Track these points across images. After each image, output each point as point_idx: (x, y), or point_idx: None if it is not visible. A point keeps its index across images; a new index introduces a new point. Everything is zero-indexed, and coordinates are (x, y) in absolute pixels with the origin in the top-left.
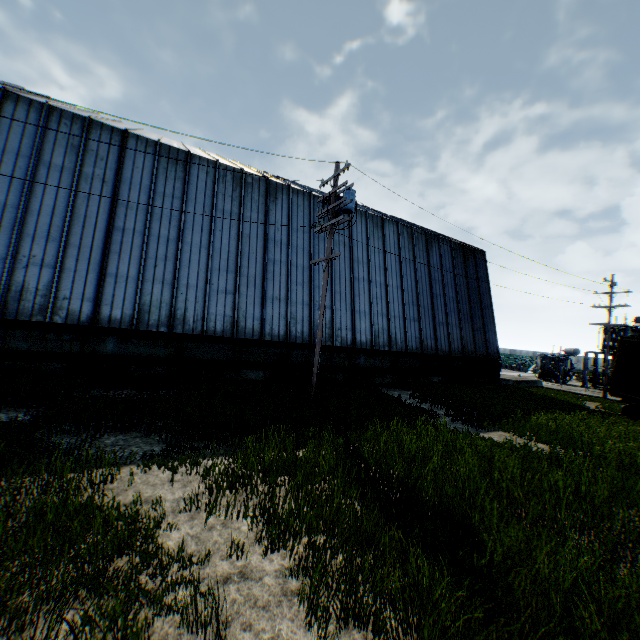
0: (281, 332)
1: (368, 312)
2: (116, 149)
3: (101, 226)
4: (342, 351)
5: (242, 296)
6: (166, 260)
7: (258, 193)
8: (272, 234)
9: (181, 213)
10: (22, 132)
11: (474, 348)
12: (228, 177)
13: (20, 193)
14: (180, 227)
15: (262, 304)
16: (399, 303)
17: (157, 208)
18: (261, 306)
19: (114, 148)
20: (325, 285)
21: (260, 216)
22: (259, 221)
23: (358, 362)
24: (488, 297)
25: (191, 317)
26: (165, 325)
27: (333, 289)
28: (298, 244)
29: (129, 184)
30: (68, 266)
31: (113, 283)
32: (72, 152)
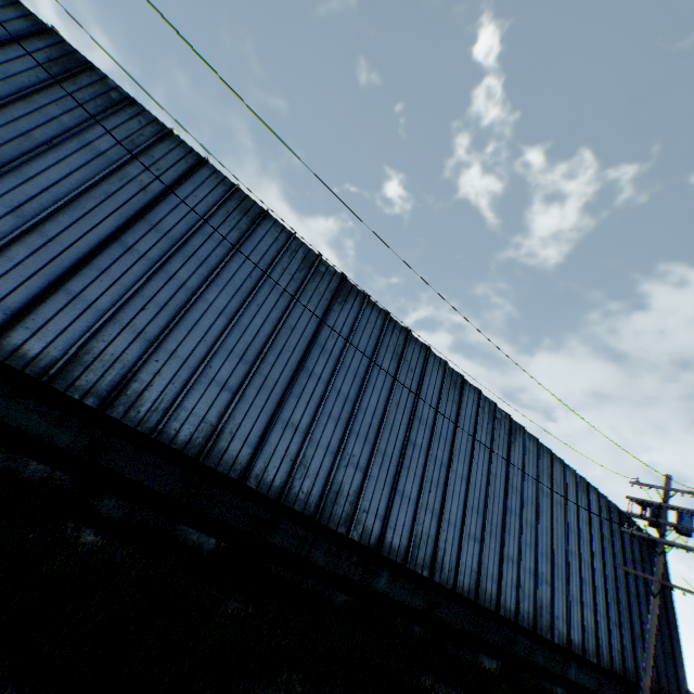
0: (512, 605)
1: (578, 599)
2: (421, 363)
3: (400, 436)
4: (558, 650)
5: (485, 547)
6: (437, 486)
7: (503, 430)
8: (510, 478)
9: (453, 437)
10: (370, 333)
11: (666, 683)
12: (485, 409)
13: (357, 388)
14: (450, 452)
15: (499, 562)
16: (602, 594)
17: (438, 427)
18: (499, 564)
19: (420, 362)
20: (655, 613)
21: (503, 455)
22: (502, 461)
23: (569, 670)
24: (670, 608)
25: (447, 562)
26: (427, 567)
27: (553, 560)
28: (528, 495)
29: (424, 398)
30: (372, 473)
31: (398, 502)
32: (395, 359)
